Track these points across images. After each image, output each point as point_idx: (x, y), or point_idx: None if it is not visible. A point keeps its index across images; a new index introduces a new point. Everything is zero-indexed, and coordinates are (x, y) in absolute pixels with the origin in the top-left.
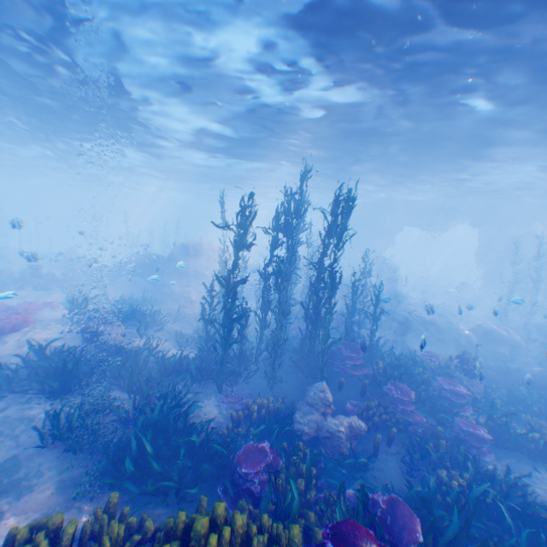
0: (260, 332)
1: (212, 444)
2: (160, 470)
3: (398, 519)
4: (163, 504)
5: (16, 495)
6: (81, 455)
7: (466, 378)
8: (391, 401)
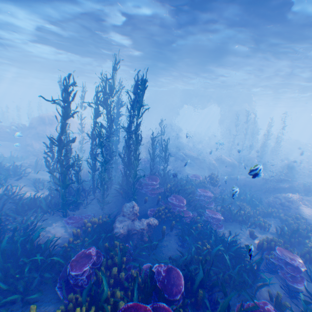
0: (93, 174)
1: (52, 257)
2: (6, 287)
3: (171, 280)
4: None
5: None
6: None
7: (212, 187)
8: (174, 206)
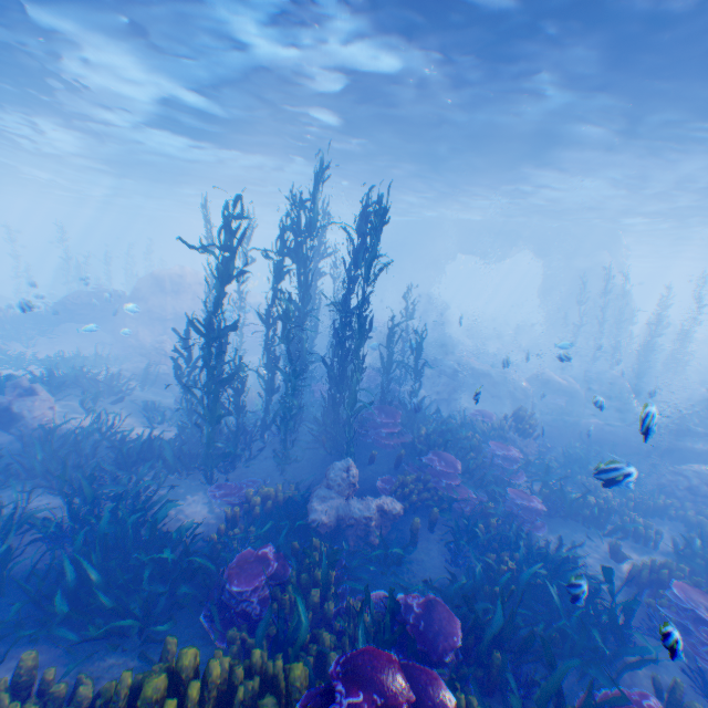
0: (265, 398)
1: (192, 557)
2: (112, 604)
3: (435, 624)
4: (118, 651)
5: None
6: None
7: (520, 439)
8: (434, 475)
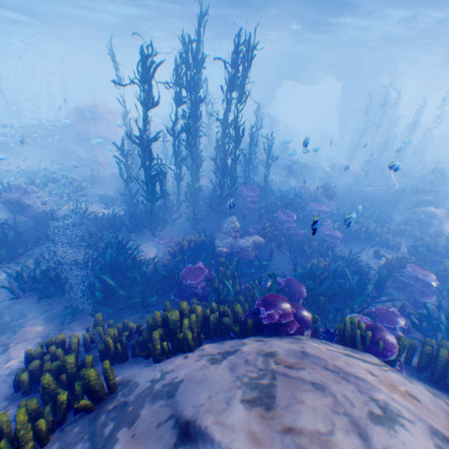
0: (177, 186)
1: (160, 271)
2: (125, 294)
3: (292, 288)
4: (135, 313)
5: (12, 332)
6: (55, 297)
7: (327, 201)
8: (281, 223)
